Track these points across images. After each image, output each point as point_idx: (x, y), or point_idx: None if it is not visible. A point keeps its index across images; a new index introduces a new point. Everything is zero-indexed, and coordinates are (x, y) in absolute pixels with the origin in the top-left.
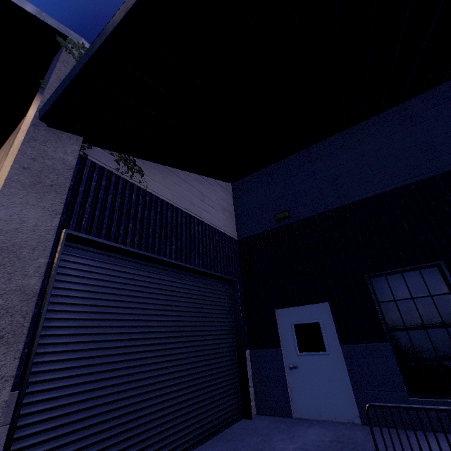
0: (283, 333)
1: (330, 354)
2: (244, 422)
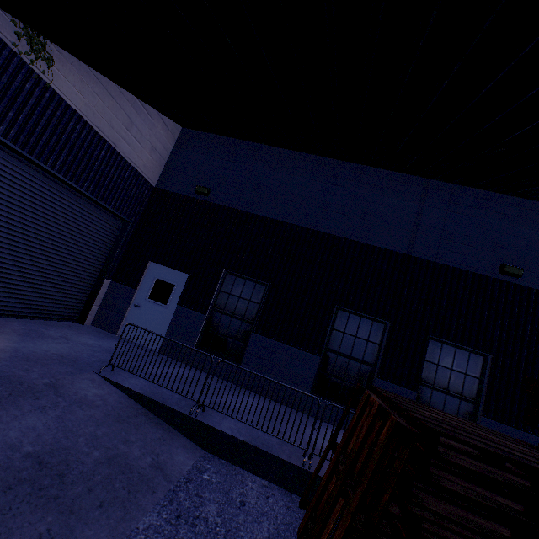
0: (145, 281)
1: (168, 308)
2: (74, 324)
